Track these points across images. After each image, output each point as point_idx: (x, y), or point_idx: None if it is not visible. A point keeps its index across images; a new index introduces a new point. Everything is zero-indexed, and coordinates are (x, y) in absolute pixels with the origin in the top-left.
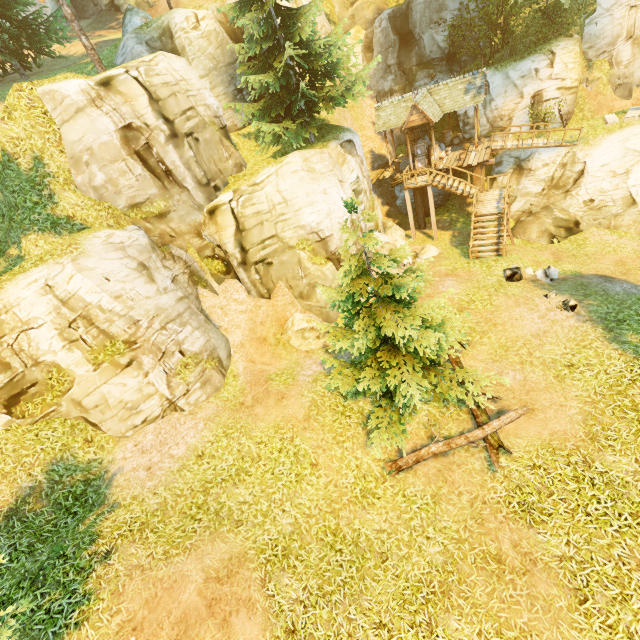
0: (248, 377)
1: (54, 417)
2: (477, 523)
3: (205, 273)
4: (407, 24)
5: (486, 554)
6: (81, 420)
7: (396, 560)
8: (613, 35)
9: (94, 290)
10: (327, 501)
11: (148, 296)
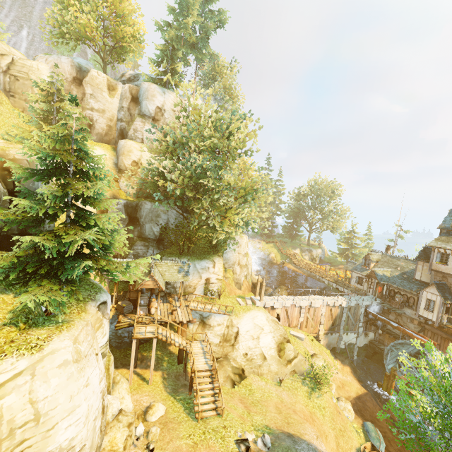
0: None
1: None
2: None
3: None
4: (135, 213)
5: None
6: None
7: None
8: (234, 261)
9: None
10: None
11: None
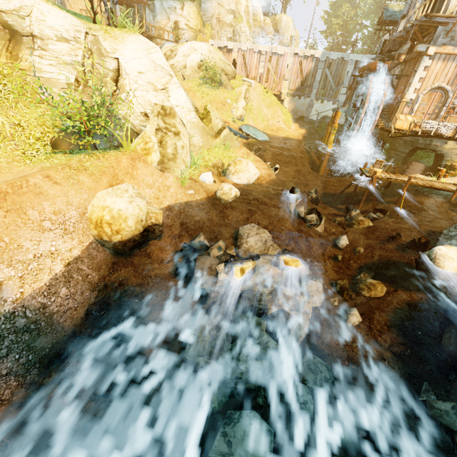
0: None
1: None
2: None
3: None
4: None
5: None
6: None
7: None
8: (212, 13)
9: None
10: None
11: None
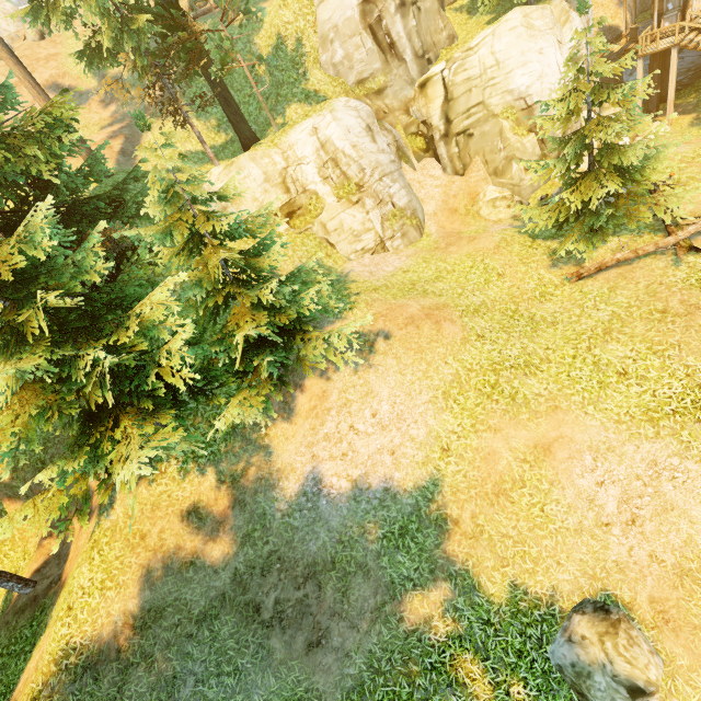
0: (440, 234)
1: (310, 233)
2: (649, 296)
3: (408, 150)
4: None
5: (652, 311)
6: (324, 241)
7: (566, 324)
8: None
9: (341, 138)
10: (509, 296)
11: (372, 152)
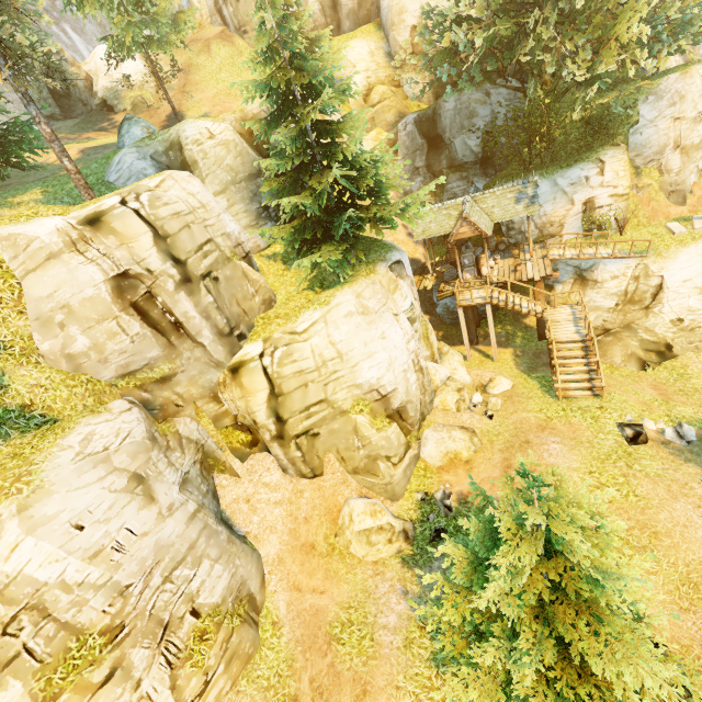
0: (296, 629)
1: None
2: None
3: (223, 450)
4: (435, 128)
5: None
6: None
7: None
8: (660, 144)
9: (54, 557)
10: None
11: (144, 531)
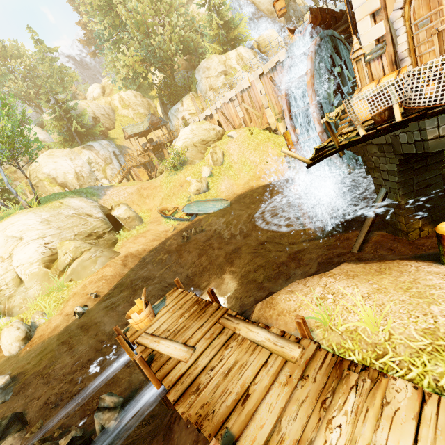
0: None
1: None
2: None
3: (26, 191)
4: None
5: None
6: None
7: None
8: (205, 89)
9: None
10: None
11: None
